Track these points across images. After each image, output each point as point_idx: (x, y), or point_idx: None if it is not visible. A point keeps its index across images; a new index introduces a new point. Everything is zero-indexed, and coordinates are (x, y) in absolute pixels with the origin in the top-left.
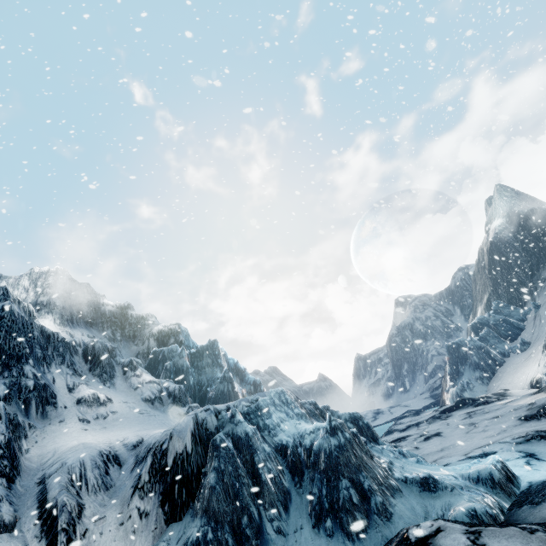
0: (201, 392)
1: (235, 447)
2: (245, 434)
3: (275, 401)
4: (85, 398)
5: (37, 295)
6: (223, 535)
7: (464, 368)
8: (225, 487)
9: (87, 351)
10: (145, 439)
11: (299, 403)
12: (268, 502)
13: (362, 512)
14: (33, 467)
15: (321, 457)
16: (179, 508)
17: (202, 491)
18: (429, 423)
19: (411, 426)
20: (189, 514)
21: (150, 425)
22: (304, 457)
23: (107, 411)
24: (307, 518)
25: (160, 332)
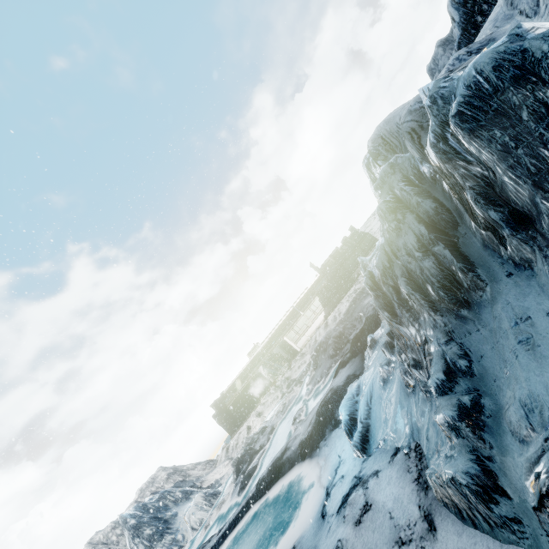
0: None
1: None
2: None
3: None
4: None
5: None
6: None
7: None
8: None
9: None
10: None
11: None
12: None
13: None
14: None
15: None
16: None
17: None
18: None
19: None
20: None
21: None
22: None
23: None
24: None
25: None
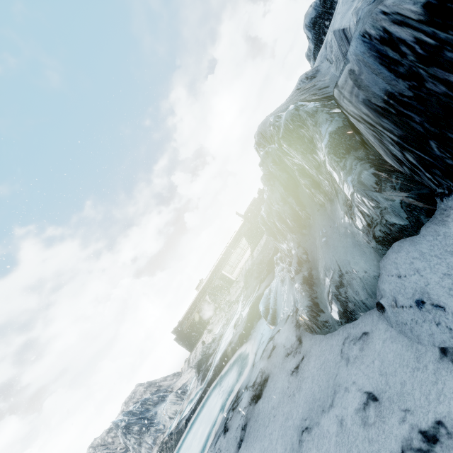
0: None
1: None
2: None
3: None
4: None
5: None
6: None
7: None
8: None
9: None
10: None
11: None
12: None
13: None
14: None
15: None
16: None
17: None
18: None
19: None
20: None
21: None
22: None
23: None
24: None
25: None
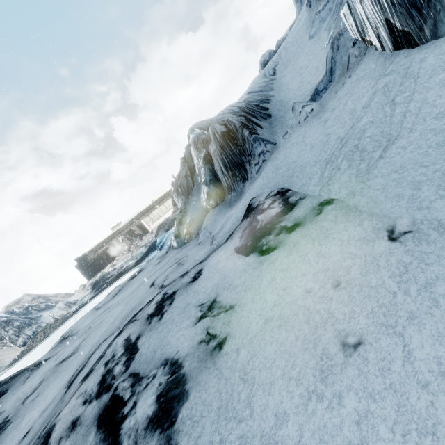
0: None
1: None
2: None
3: None
4: None
5: None
6: None
7: None
8: None
9: None
10: None
11: None
12: None
13: None
14: None
15: None
16: None
17: None
18: None
19: None
20: None
21: None
22: None
23: None
24: None
25: None
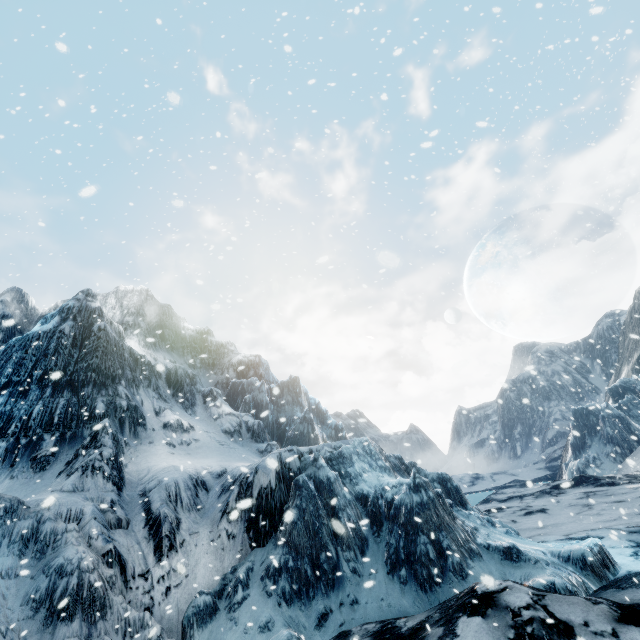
0: (280, 431)
1: (317, 489)
2: (327, 479)
3: (359, 450)
4: (171, 423)
5: (123, 315)
6: (302, 565)
7: (592, 439)
8: (306, 524)
9: (170, 376)
10: (228, 470)
11: (384, 456)
12: (345, 544)
13: (437, 567)
14: (134, 481)
15: (401, 511)
16: (263, 536)
17: (284, 525)
18: (536, 497)
19: (513, 498)
20: (272, 542)
21: (231, 457)
22: (384, 509)
23: (190, 438)
24: (382, 564)
25: (240, 362)
